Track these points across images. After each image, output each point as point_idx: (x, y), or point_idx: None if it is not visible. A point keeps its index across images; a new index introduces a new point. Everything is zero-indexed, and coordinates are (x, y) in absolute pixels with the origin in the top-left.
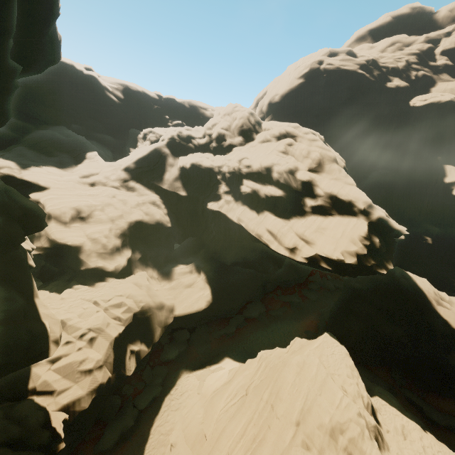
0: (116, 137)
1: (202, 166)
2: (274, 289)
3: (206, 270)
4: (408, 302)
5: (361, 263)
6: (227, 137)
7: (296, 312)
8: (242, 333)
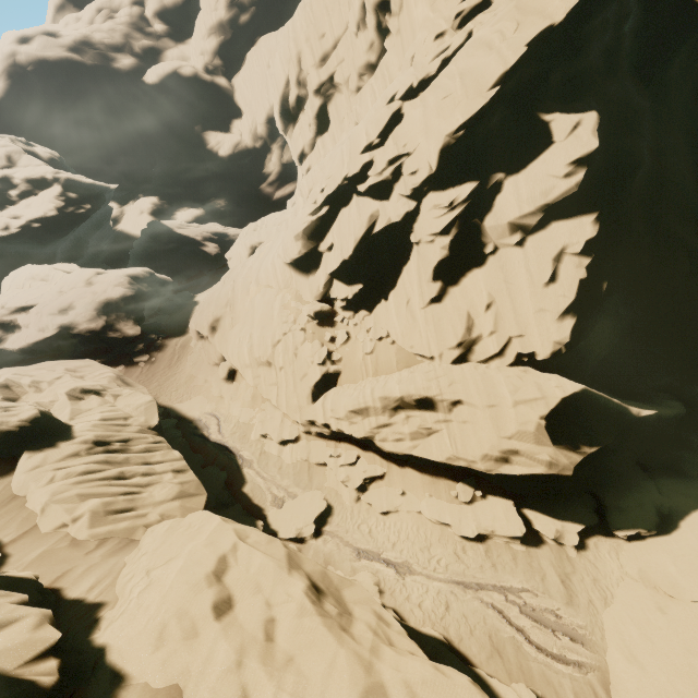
0: None
1: None
2: None
3: None
4: (160, 238)
5: (65, 213)
6: None
7: None
8: None
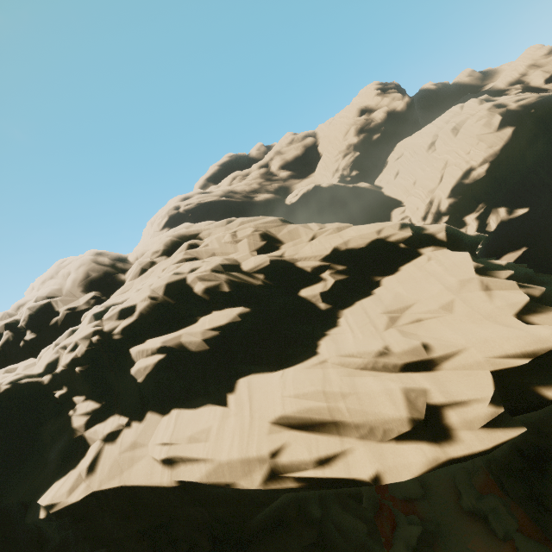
0: None
1: None
2: None
3: None
4: None
5: None
6: (57, 307)
7: None
8: None
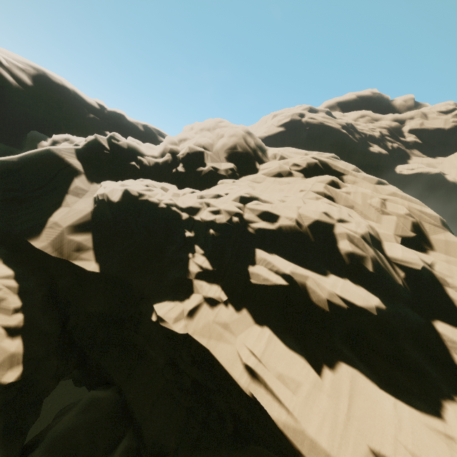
0: (0, 140)
1: (153, 204)
2: None
3: None
4: None
5: None
6: (207, 160)
7: None
8: None
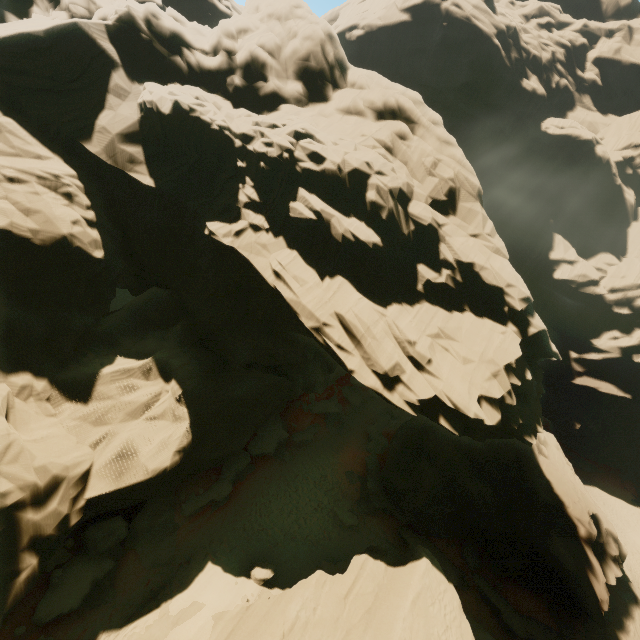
0: None
1: (205, 124)
2: (304, 393)
3: (185, 375)
4: (506, 448)
5: (503, 421)
6: (270, 72)
7: (332, 432)
8: (244, 491)
